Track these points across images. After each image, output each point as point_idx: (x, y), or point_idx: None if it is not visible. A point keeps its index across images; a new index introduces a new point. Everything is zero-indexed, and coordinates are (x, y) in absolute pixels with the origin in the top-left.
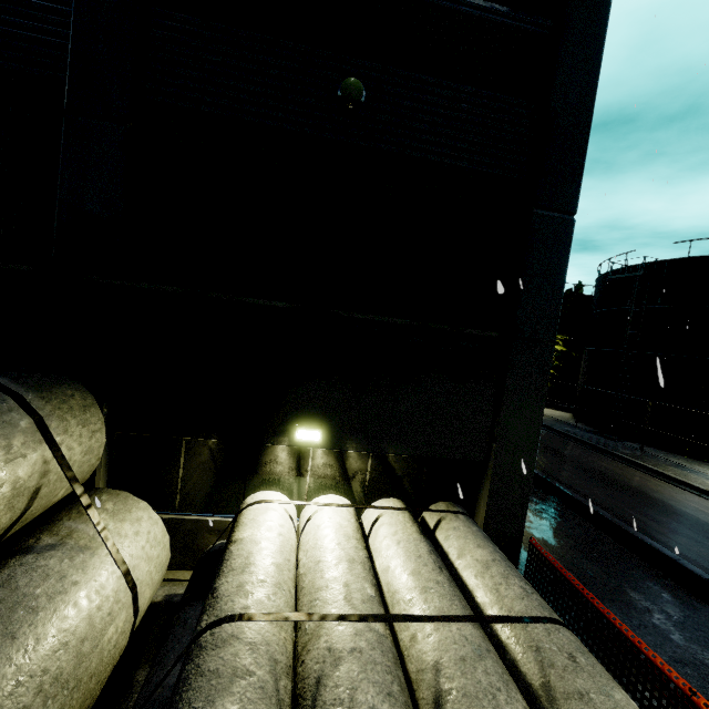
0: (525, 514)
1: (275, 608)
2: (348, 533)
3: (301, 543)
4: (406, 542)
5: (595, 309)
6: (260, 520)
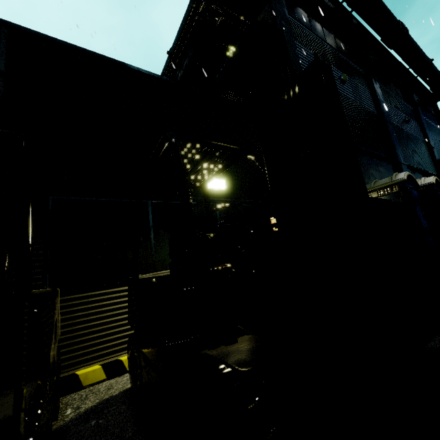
0: None
1: None
2: None
3: None
4: None
5: None
6: None
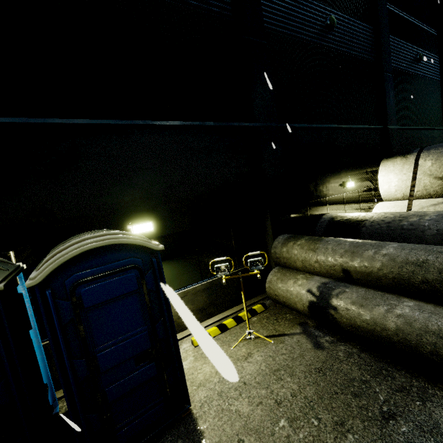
0: None
1: None
2: None
3: None
4: None
5: None
6: None
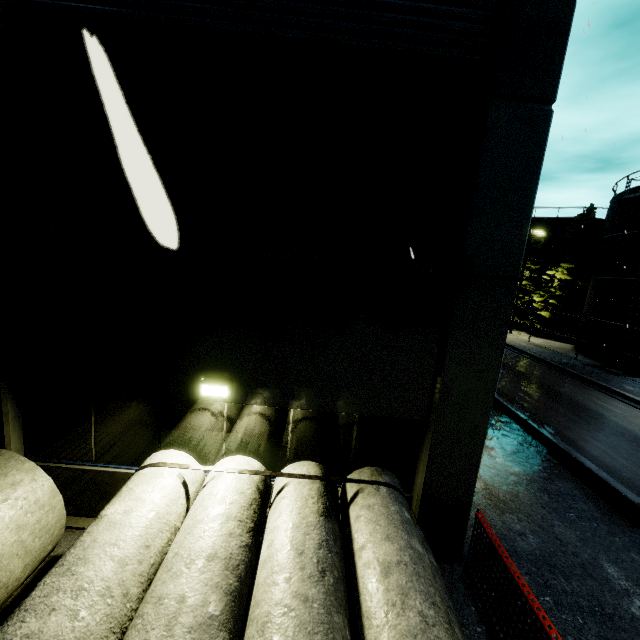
0: (474, 481)
1: (75, 632)
2: (230, 512)
3: (186, 516)
4: (295, 528)
5: (607, 234)
6: (137, 491)
